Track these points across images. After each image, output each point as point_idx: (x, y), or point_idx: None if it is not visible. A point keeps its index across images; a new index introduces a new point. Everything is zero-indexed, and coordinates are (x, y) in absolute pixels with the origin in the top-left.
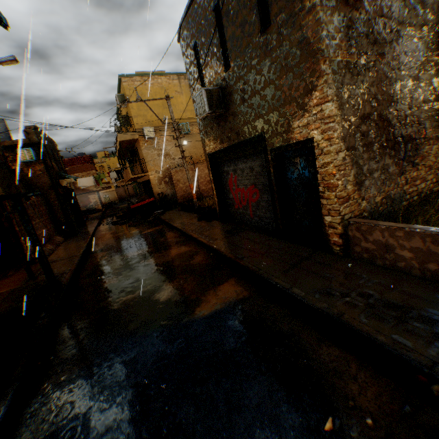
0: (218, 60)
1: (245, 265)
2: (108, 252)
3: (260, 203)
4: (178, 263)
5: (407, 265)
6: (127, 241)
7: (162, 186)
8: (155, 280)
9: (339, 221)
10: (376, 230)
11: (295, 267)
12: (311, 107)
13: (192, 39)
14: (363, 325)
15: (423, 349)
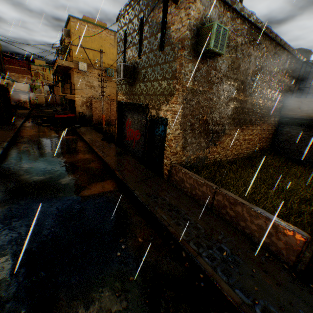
0: (136, 49)
1: (118, 175)
2: (31, 145)
3: (140, 142)
4: (79, 164)
5: (187, 190)
6: (47, 141)
7: (83, 108)
8: (62, 171)
9: (169, 163)
10: (181, 172)
11: (142, 181)
12: (170, 103)
13: (125, 26)
14: (154, 210)
15: (169, 221)
